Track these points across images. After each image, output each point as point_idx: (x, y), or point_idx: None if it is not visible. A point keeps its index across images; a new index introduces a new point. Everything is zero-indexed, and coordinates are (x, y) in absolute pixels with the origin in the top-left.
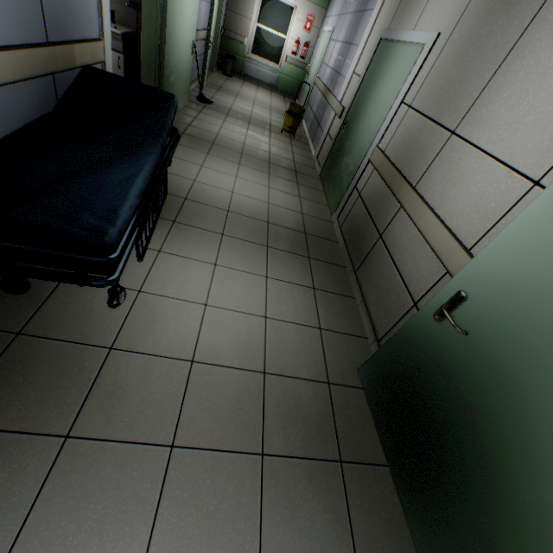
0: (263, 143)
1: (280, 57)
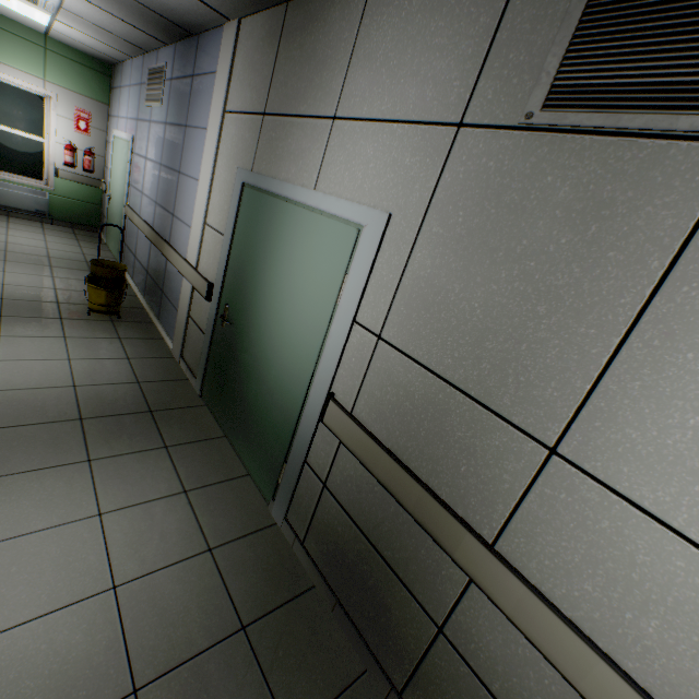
0: (52, 361)
1: (42, 169)
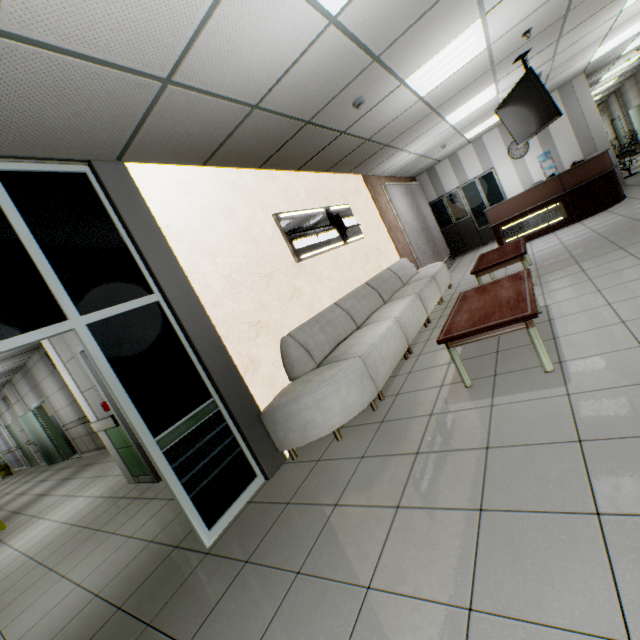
0: None
1: None
